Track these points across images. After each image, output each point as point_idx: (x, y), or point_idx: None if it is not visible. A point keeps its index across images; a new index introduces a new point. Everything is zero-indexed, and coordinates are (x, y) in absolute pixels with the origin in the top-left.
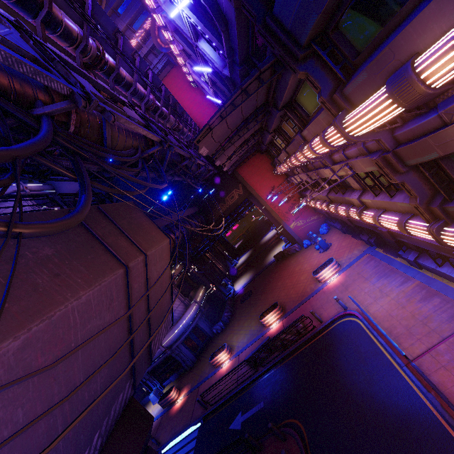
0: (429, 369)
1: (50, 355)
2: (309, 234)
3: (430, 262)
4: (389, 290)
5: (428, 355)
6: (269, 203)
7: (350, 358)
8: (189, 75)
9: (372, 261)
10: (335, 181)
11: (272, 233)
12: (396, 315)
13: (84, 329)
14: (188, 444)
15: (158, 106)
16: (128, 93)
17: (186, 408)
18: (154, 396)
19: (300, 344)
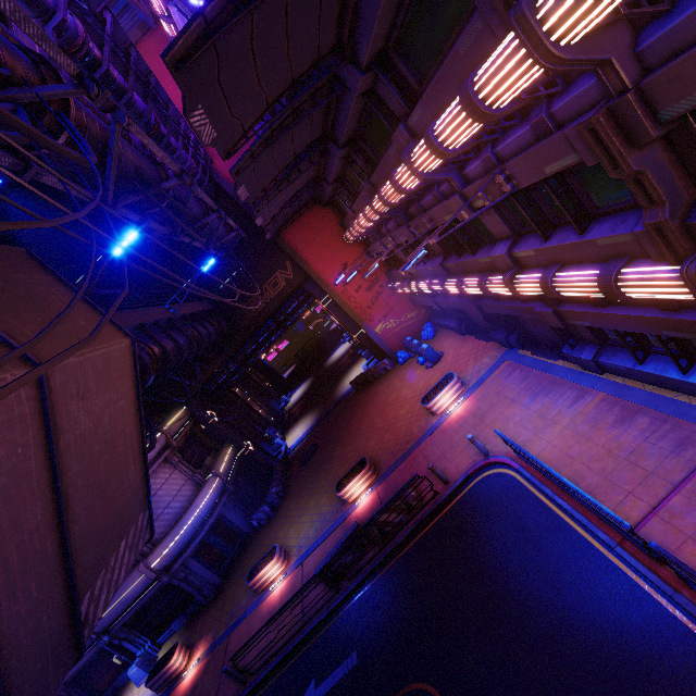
0: (666, 547)
1: None
2: (407, 341)
3: (622, 358)
4: (555, 414)
5: (655, 519)
6: (339, 291)
7: (510, 543)
8: None
9: (517, 371)
10: (458, 234)
11: (344, 349)
12: (579, 454)
13: None
14: None
15: (98, 54)
16: None
17: (204, 687)
18: (140, 671)
19: (414, 528)
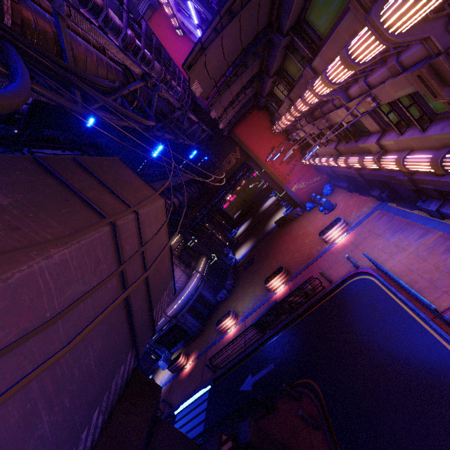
0: None
1: (12, 328)
2: (312, 196)
3: None
4: (406, 244)
5: None
6: (269, 165)
7: (365, 316)
8: (173, 18)
9: (385, 216)
10: (346, 128)
11: (271, 201)
12: (417, 269)
13: (63, 296)
14: (199, 405)
15: (139, 45)
16: (98, 21)
17: (196, 373)
18: (164, 363)
19: (309, 305)
